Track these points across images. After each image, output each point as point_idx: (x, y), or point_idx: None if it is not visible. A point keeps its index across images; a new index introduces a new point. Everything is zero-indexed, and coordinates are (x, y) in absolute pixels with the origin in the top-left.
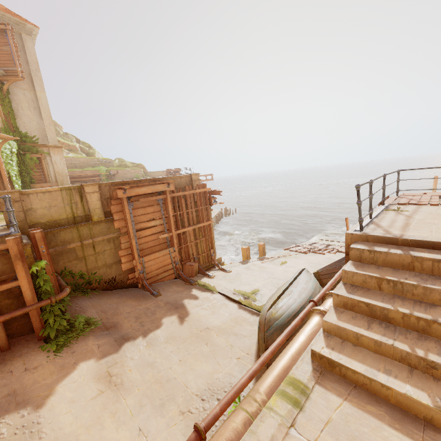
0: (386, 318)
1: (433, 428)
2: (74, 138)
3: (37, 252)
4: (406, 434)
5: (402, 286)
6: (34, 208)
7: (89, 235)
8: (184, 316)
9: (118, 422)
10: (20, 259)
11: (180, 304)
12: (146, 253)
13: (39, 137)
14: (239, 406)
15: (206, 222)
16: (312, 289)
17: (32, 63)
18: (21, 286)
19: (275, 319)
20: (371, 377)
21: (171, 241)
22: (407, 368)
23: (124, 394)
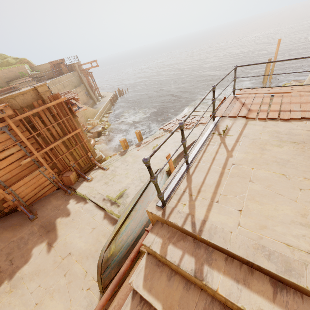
0: None
1: None
2: None
3: None
4: None
5: None
6: None
7: None
8: (52, 242)
9: None
10: None
11: (52, 225)
12: (14, 181)
13: None
14: None
15: (73, 132)
16: None
17: None
18: None
19: (114, 256)
20: None
21: (39, 161)
22: None
23: None
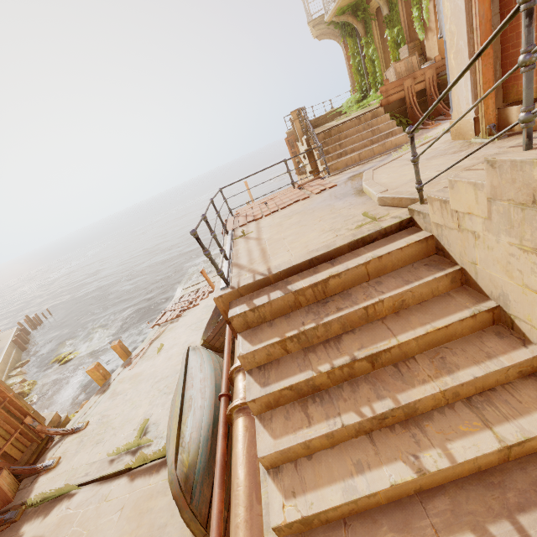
0: (315, 387)
1: (427, 496)
2: None
3: None
4: None
5: (305, 336)
6: None
7: None
8: None
9: None
10: None
11: None
12: None
13: None
14: None
15: None
16: (212, 372)
17: None
18: None
19: (193, 466)
20: (355, 499)
21: None
22: (367, 439)
23: None
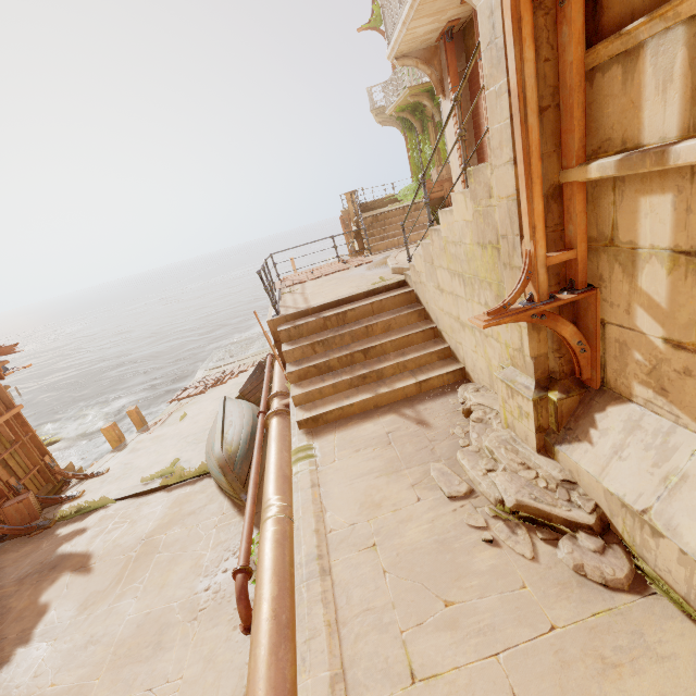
0: (330, 368)
1: (380, 408)
2: None
3: None
4: (371, 419)
5: (328, 342)
6: None
7: None
8: (84, 563)
9: None
10: None
11: (55, 559)
12: None
13: None
14: (264, 521)
15: (8, 413)
16: (249, 408)
17: None
18: None
19: (235, 453)
20: (342, 406)
21: None
22: (355, 389)
23: None
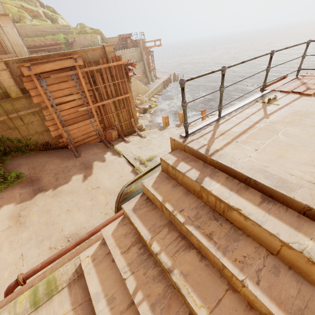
0: (146, 245)
1: None
2: (37, 1)
3: None
4: None
5: (174, 218)
6: None
7: (13, 109)
8: (87, 175)
9: (11, 248)
10: None
11: (90, 165)
12: (70, 123)
13: None
14: (49, 269)
15: (124, 95)
16: None
17: None
18: None
19: (132, 193)
20: (93, 303)
21: (92, 113)
22: (130, 301)
23: (23, 230)
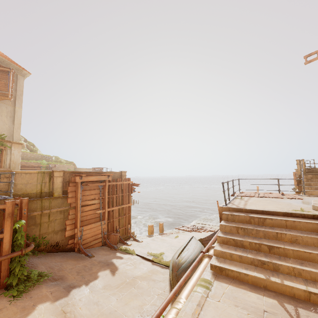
0: (242, 245)
1: (267, 290)
2: (23, 138)
3: (19, 214)
4: (257, 293)
5: (247, 230)
6: (16, 183)
7: (48, 206)
8: (114, 270)
9: None
10: (10, 217)
11: (110, 262)
12: (84, 223)
13: (7, 135)
14: (171, 307)
15: (127, 204)
16: (200, 247)
17: (18, 91)
18: (4, 238)
19: (182, 264)
20: (240, 271)
21: (103, 216)
22: (254, 267)
23: None
